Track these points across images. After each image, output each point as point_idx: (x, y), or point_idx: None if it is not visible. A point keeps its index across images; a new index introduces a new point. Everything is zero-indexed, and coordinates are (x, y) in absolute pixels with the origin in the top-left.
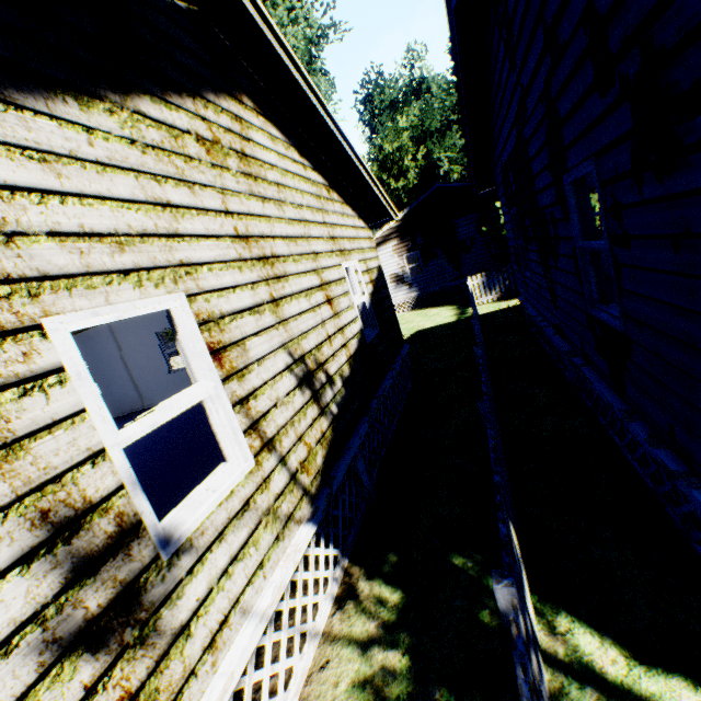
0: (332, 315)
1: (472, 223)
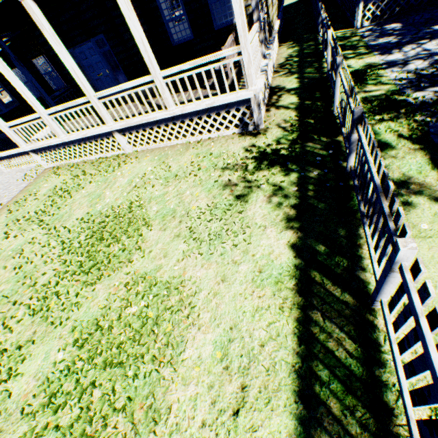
0: None
1: None
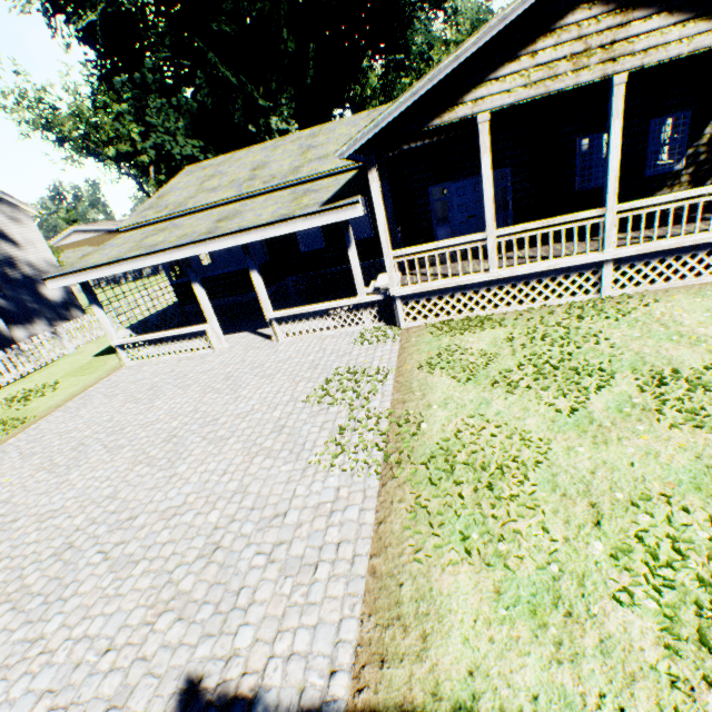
0: None
1: None
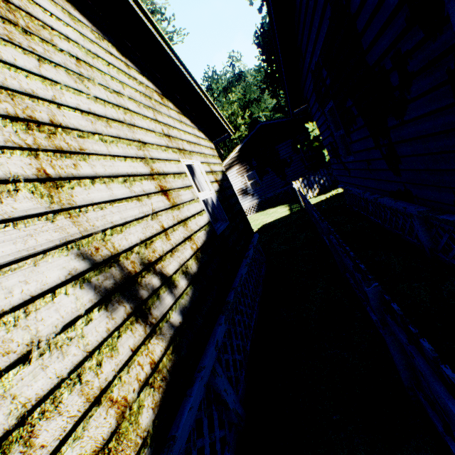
0: (169, 207)
1: (289, 147)
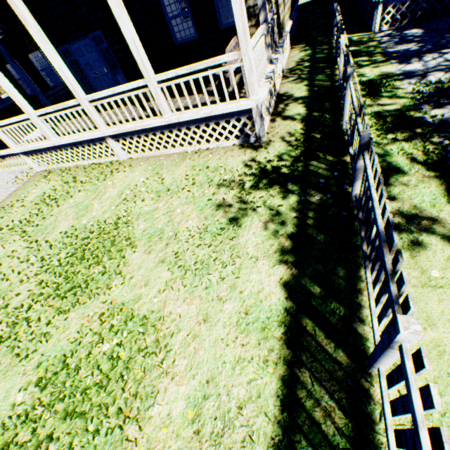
0: None
1: None
